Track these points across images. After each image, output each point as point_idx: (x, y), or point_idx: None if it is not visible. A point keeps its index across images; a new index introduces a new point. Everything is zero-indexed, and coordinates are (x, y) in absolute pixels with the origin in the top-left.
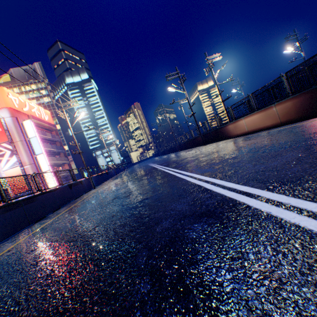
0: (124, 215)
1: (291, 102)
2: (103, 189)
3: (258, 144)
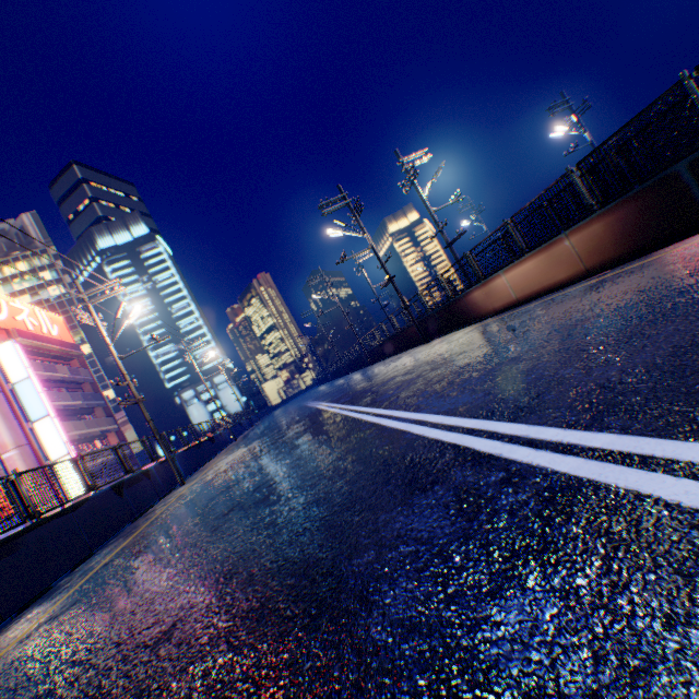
0: (257, 571)
1: (602, 223)
2: (204, 485)
3: (559, 320)
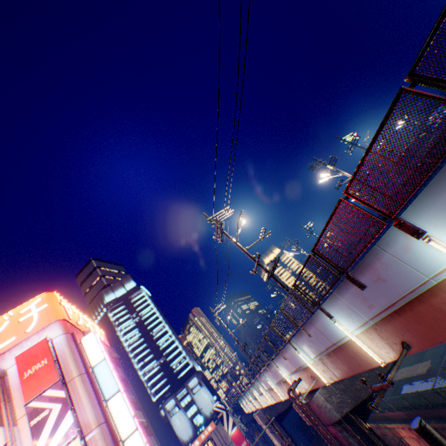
0: None
1: None
2: None
3: None
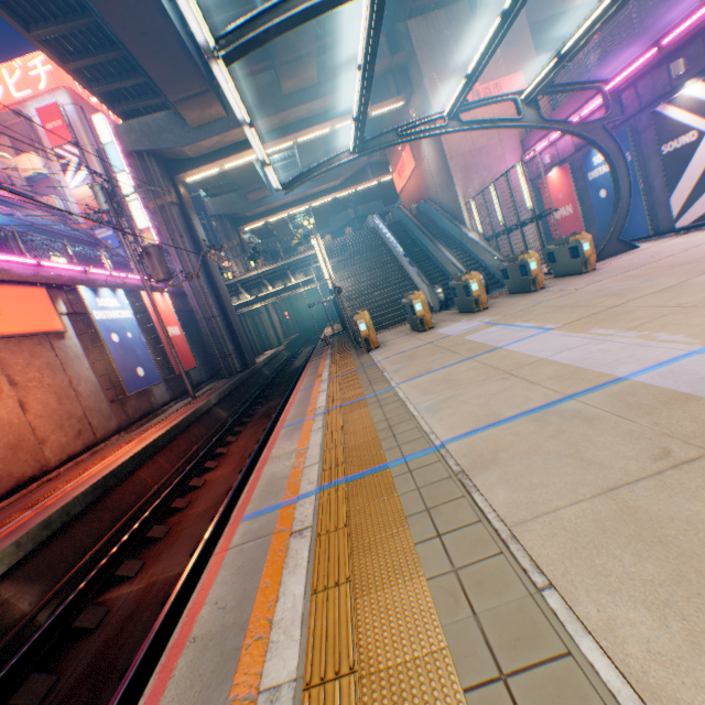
0: None
1: None
2: None
3: None
